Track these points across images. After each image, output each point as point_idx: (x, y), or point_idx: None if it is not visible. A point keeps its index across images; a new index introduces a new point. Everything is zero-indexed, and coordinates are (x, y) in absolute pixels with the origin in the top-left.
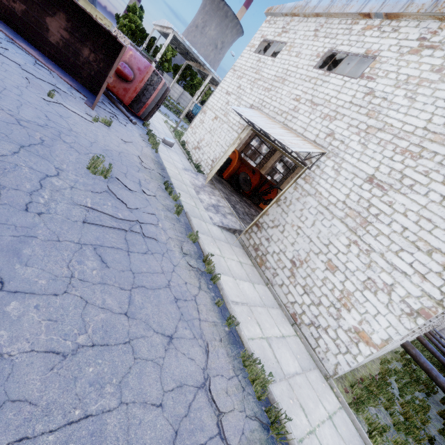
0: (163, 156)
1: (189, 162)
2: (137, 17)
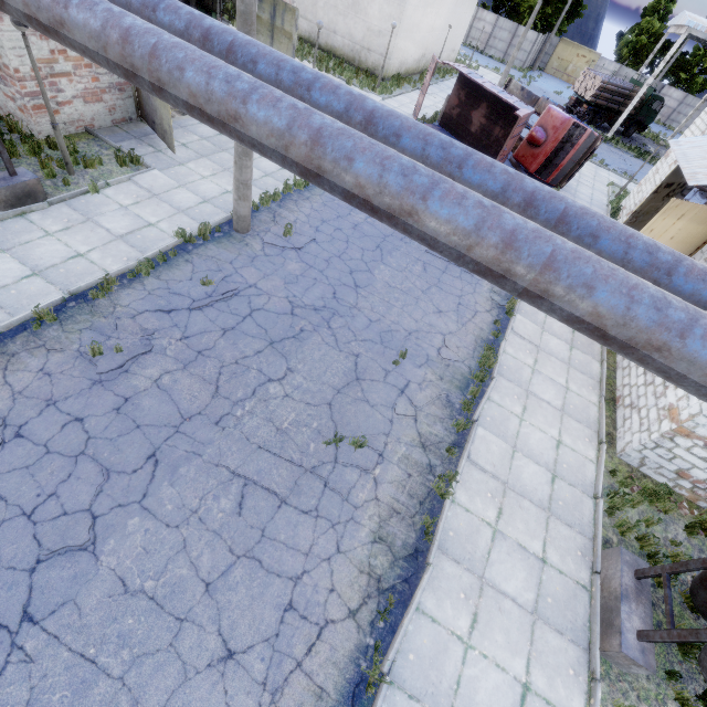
0: None
1: None
2: (654, 20)
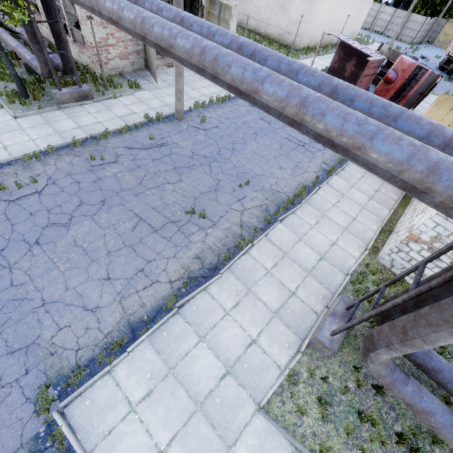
0: None
1: None
2: None
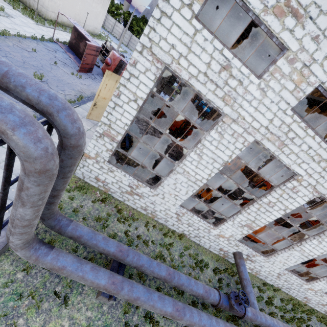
0: None
1: None
2: None
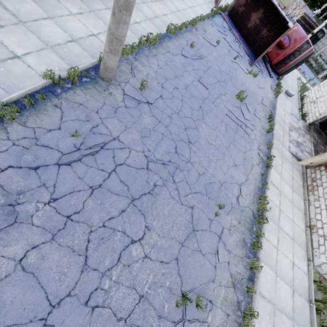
0: (279, 101)
1: (299, 111)
2: None
